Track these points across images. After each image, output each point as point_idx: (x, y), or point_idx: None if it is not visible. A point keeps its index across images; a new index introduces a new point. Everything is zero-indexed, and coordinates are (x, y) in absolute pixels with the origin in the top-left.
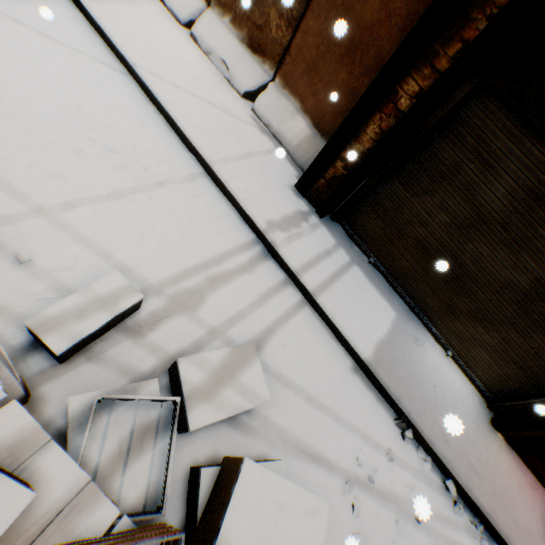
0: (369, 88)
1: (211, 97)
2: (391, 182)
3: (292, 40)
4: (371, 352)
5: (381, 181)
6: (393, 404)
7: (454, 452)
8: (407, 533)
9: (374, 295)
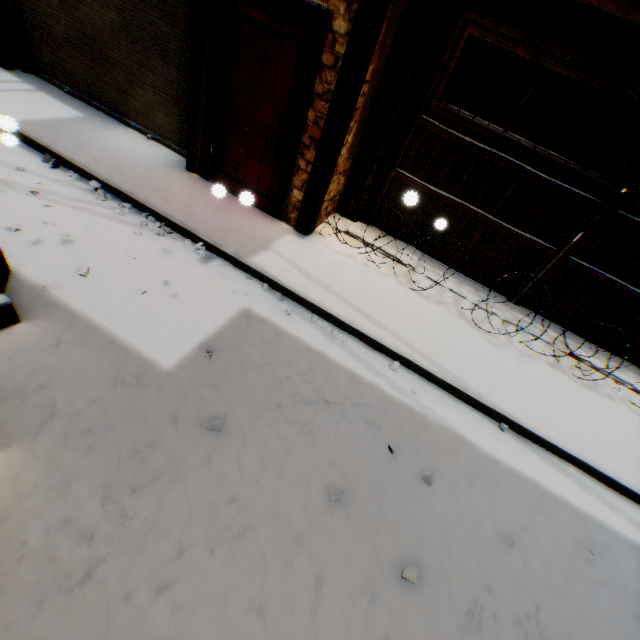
0: None
1: None
2: (22, 1)
3: None
4: (19, 120)
5: (19, 5)
6: (44, 149)
7: (105, 167)
8: (15, 196)
9: (57, 105)
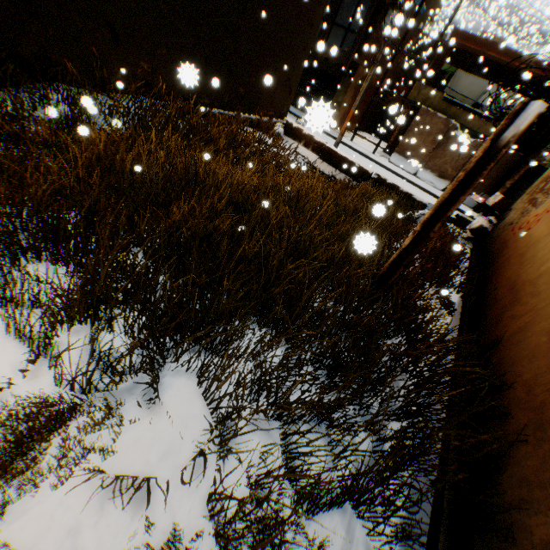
0: (496, 184)
1: (439, 192)
2: None
3: (456, 174)
4: None
5: None
6: None
7: None
8: None
9: None
